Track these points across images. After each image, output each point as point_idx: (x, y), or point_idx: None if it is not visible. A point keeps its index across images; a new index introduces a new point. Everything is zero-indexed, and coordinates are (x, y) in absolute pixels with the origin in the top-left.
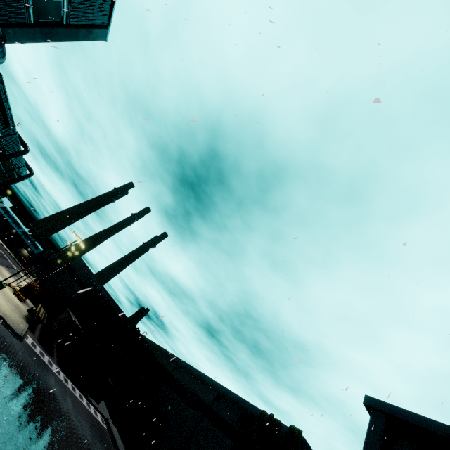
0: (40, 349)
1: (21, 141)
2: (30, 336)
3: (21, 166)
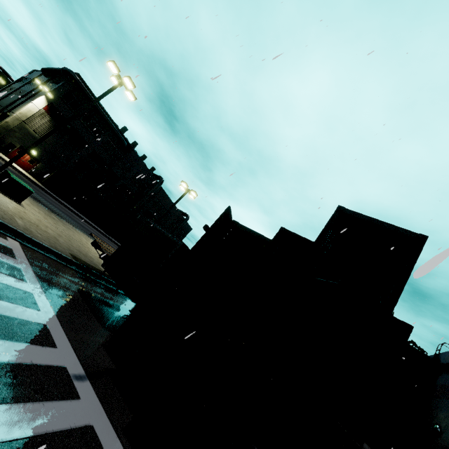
0: (31, 273)
1: (156, 176)
2: (39, 259)
3: (175, 212)
